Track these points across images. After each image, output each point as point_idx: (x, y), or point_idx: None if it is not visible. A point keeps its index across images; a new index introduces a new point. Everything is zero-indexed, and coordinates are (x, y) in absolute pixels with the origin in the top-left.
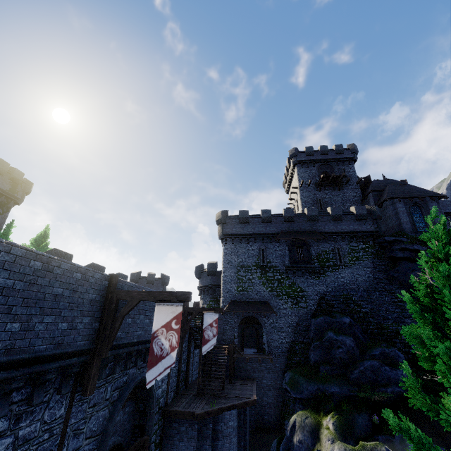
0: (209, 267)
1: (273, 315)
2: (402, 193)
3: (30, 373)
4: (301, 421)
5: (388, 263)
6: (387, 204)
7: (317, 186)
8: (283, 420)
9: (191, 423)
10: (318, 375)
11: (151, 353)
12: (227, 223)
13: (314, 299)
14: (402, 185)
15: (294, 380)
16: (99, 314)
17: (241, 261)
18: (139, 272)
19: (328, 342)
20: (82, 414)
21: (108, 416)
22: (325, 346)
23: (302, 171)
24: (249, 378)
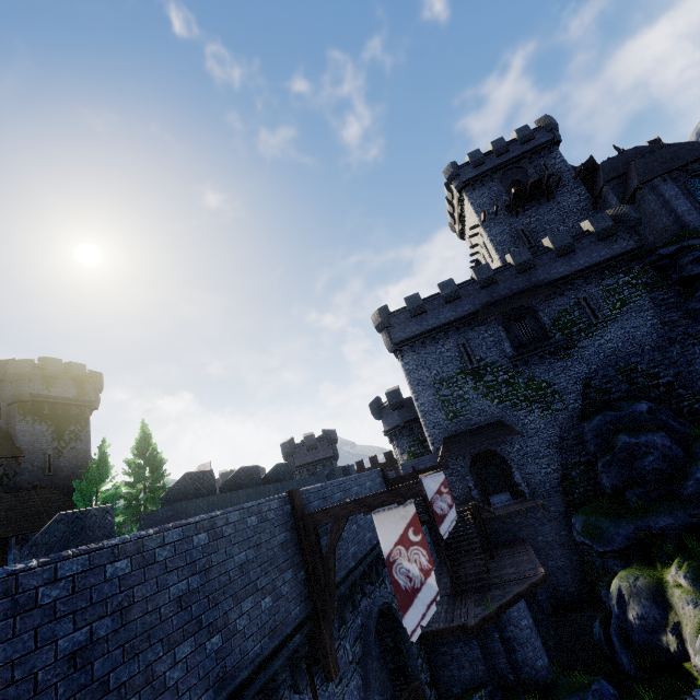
0: (390, 398)
1: (516, 437)
2: (664, 165)
3: (258, 691)
4: (629, 586)
5: (679, 291)
6: (644, 194)
7: (510, 210)
8: (592, 586)
9: (465, 640)
10: (627, 507)
11: (397, 588)
12: (393, 324)
13: (574, 391)
14: (657, 151)
15: (592, 526)
16: (298, 557)
17: (436, 373)
18: (291, 439)
19: (625, 451)
20: (332, 699)
21: (361, 684)
22: (622, 459)
23: (477, 196)
24: (516, 540)
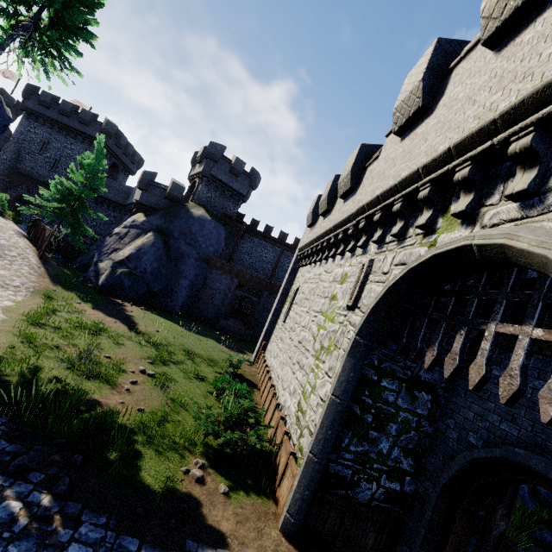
0: None
1: None
2: None
3: None
4: None
5: None
6: None
7: None
8: None
9: None
10: None
11: None
12: None
13: None
14: None
15: None
16: None
17: None
18: (224, 147)
19: None
20: None
21: None
22: None
23: None
24: None
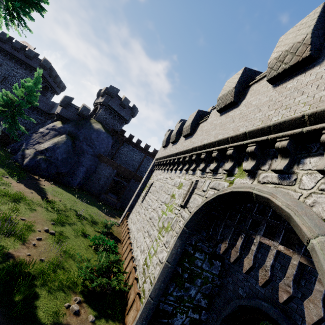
0: None
1: None
2: None
3: None
4: None
5: None
6: None
7: None
8: None
9: None
10: None
11: None
12: None
13: None
14: None
15: None
16: None
17: None
18: (118, 90)
19: None
20: None
21: None
22: None
23: None
24: None
